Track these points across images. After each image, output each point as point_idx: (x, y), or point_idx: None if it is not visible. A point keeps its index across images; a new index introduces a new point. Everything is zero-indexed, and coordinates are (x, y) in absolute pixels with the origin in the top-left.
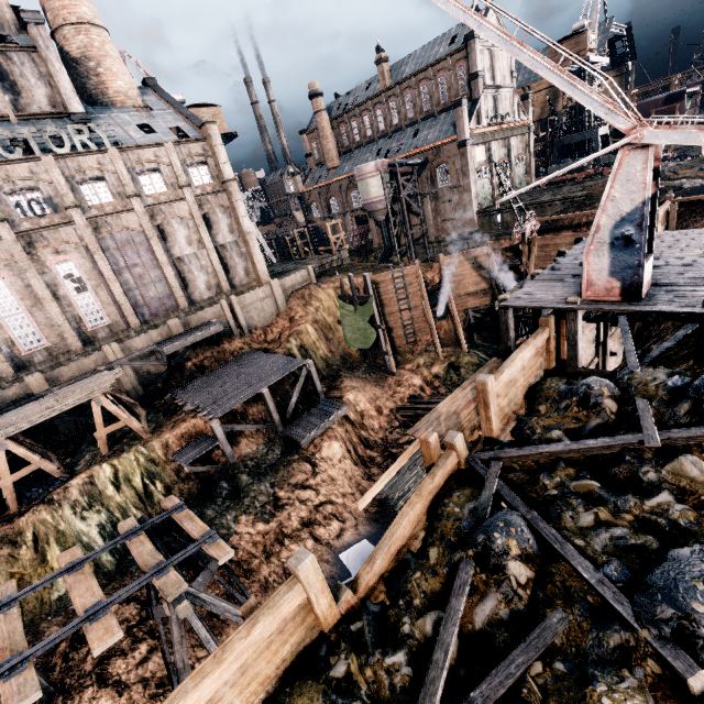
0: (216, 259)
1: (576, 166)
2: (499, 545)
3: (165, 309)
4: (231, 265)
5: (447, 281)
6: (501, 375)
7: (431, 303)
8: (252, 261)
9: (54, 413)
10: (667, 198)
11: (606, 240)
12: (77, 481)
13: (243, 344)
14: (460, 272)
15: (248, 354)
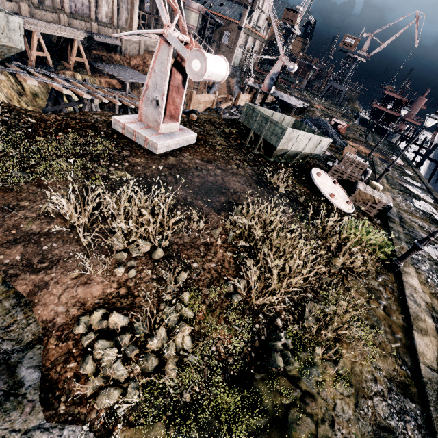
0: (116, 2)
1: (272, 57)
2: (240, 107)
3: (82, 12)
4: (121, 12)
5: (216, 85)
6: (242, 95)
7: (207, 91)
8: (131, 17)
9: (59, 34)
10: (287, 93)
11: (270, 77)
12: (68, 73)
13: (120, 60)
14: (222, 85)
15: (124, 66)
